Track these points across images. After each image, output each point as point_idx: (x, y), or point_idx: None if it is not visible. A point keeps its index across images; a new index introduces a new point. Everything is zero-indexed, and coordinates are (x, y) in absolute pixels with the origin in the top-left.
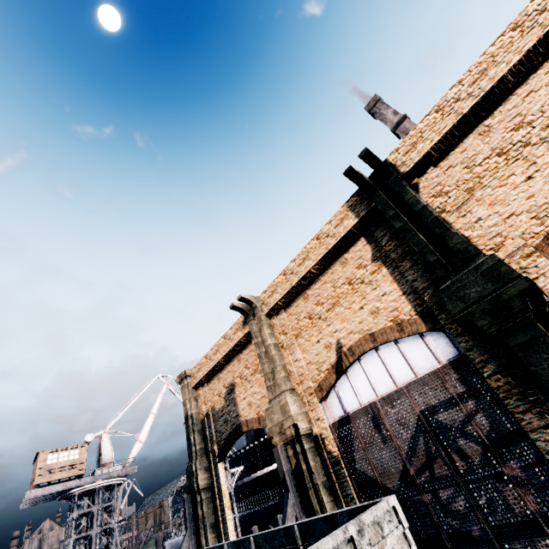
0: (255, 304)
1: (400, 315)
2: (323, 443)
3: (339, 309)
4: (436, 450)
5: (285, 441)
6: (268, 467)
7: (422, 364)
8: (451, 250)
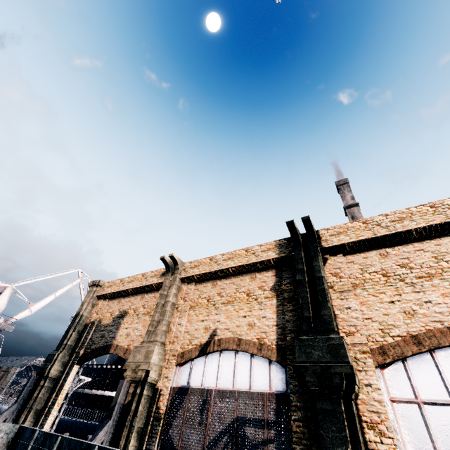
0: (179, 266)
1: (265, 338)
2: (159, 397)
3: (230, 307)
4: None
5: (133, 378)
6: (109, 392)
7: (258, 383)
8: (321, 316)
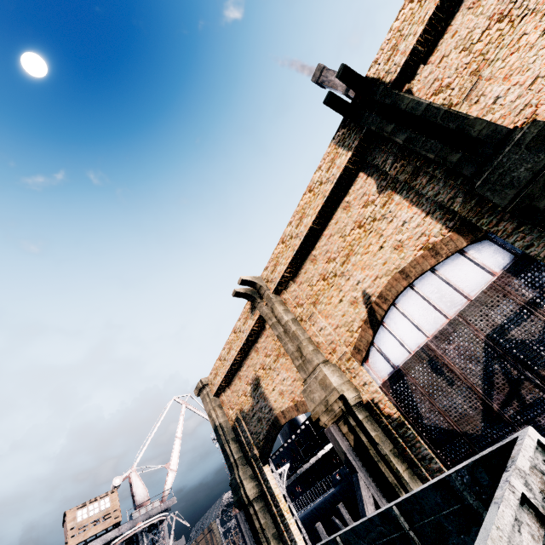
0: (259, 284)
1: (429, 239)
2: (378, 408)
3: (355, 258)
4: (518, 374)
5: (334, 418)
6: (313, 458)
7: (472, 284)
8: (475, 140)
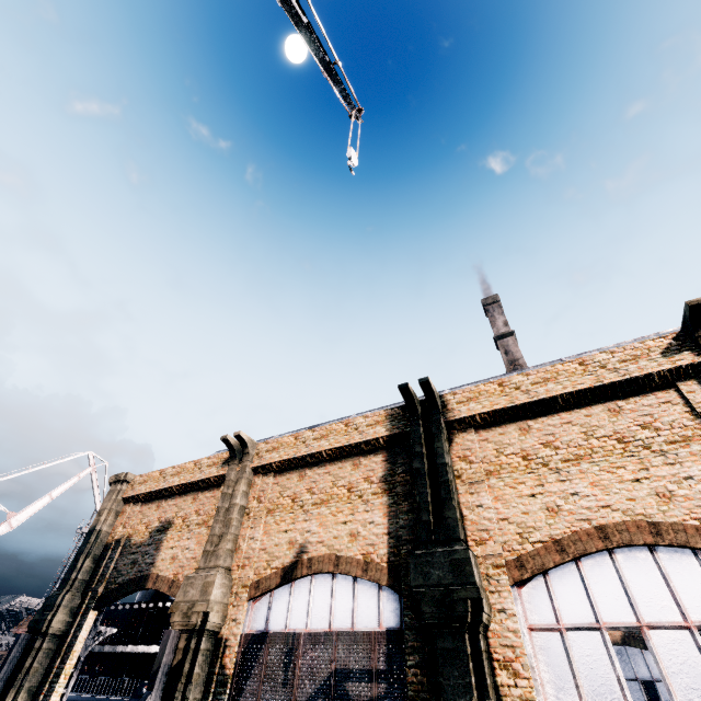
0: (249, 449)
1: (373, 553)
2: (224, 651)
3: (325, 509)
4: None
5: (185, 626)
6: (144, 646)
7: (364, 618)
8: (444, 520)
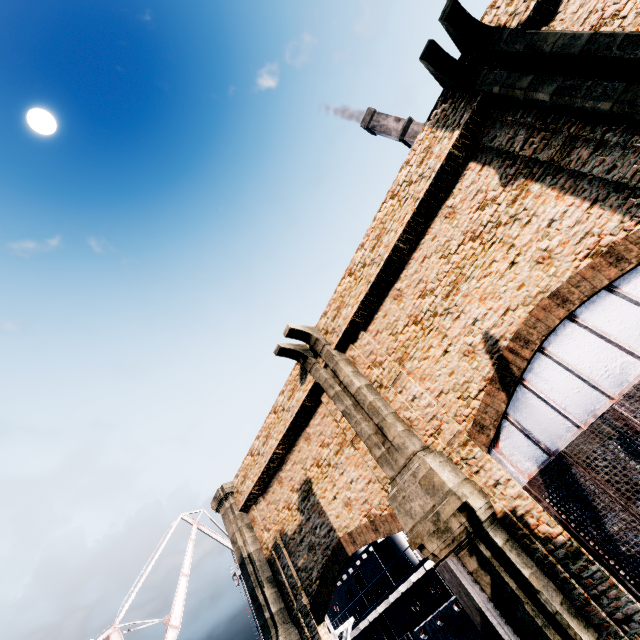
0: (314, 336)
1: (601, 239)
2: (525, 524)
3: (467, 285)
4: None
5: (452, 544)
6: (381, 605)
7: None
8: None
